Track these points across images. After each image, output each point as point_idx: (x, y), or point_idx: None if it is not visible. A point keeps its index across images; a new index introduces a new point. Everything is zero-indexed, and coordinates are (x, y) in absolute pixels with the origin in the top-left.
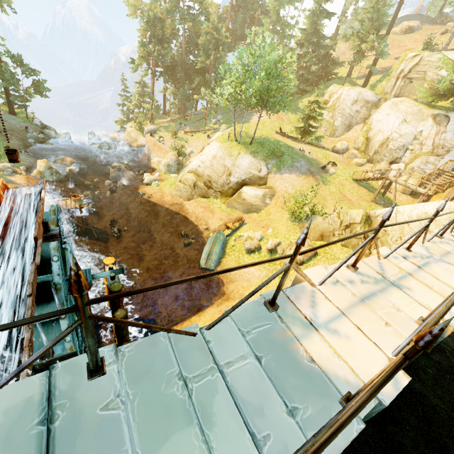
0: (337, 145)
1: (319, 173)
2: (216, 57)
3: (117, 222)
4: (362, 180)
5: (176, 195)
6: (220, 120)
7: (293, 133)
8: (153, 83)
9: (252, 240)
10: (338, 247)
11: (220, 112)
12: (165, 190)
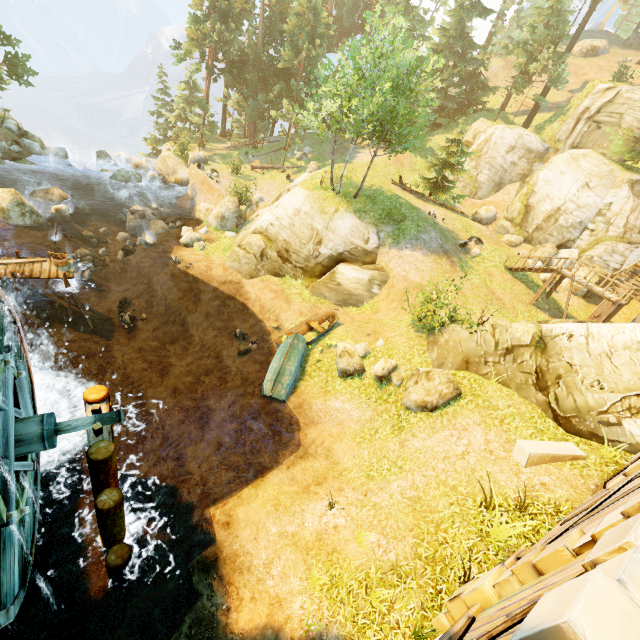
0: (480, 211)
1: (457, 253)
2: (310, 54)
3: (131, 304)
4: (520, 270)
5: (231, 268)
6: (307, 154)
7: (419, 187)
8: (208, 84)
9: (352, 357)
10: (495, 387)
11: (308, 142)
12: (214, 258)
